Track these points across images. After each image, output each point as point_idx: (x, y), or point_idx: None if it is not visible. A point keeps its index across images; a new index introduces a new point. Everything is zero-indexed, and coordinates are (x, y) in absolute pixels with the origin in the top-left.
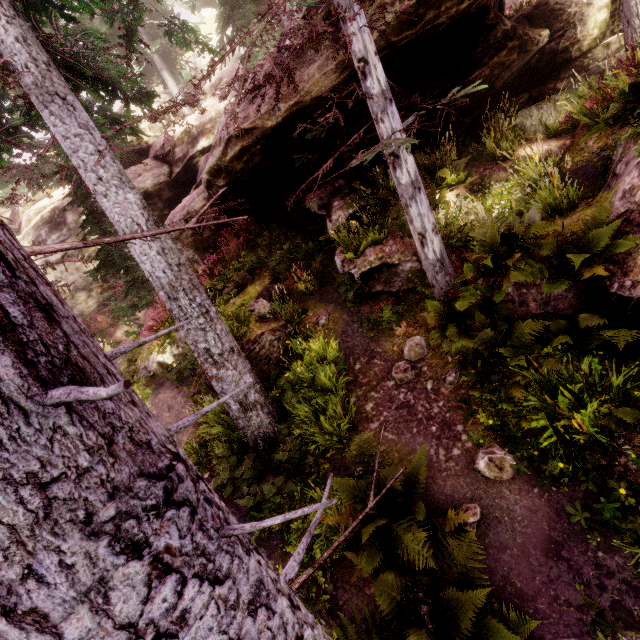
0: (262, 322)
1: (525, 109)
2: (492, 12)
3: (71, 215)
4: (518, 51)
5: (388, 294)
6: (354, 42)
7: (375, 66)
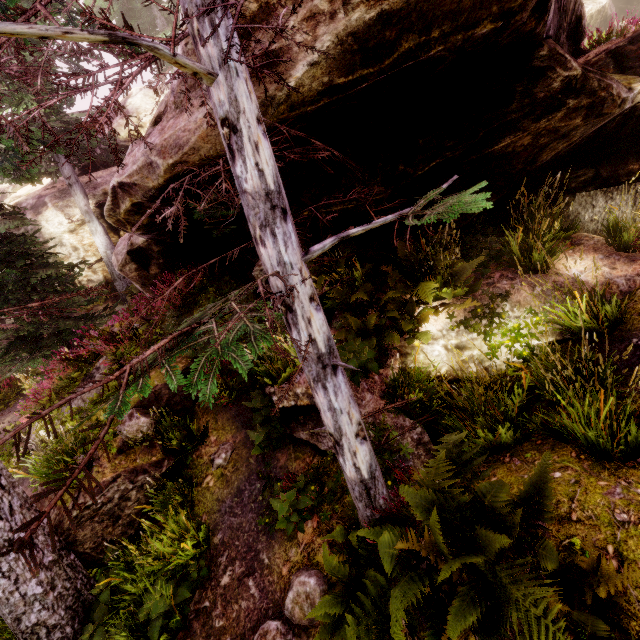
0: (126, 454)
1: (586, 191)
2: (547, 45)
3: (31, 215)
4: (585, 113)
5: (314, 449)
6: (215, 86)
7: (257, 138)
